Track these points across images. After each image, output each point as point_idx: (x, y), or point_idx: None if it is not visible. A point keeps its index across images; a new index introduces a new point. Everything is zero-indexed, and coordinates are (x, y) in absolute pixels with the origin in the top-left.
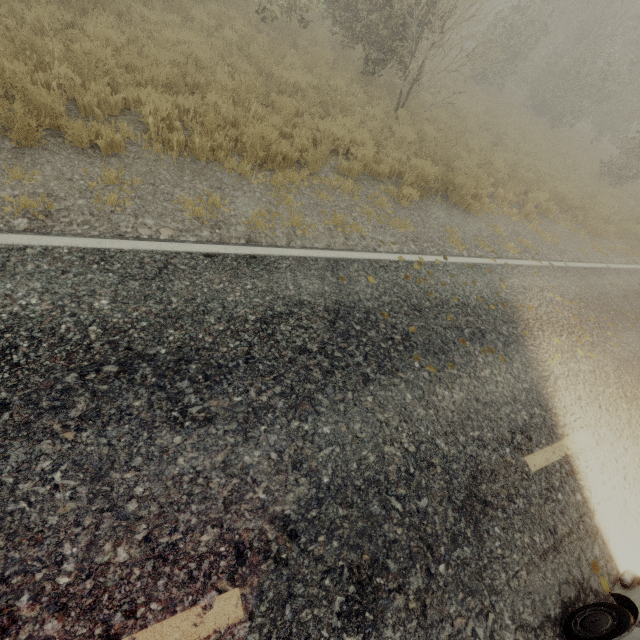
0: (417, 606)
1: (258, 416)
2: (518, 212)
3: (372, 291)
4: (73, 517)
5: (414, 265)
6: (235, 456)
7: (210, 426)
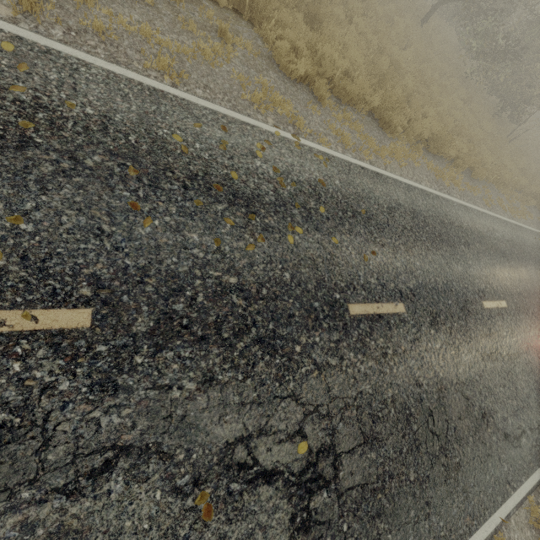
0: None
1: None
2: None
3: None
4: (537, 280)
5: None
6: None
7: None
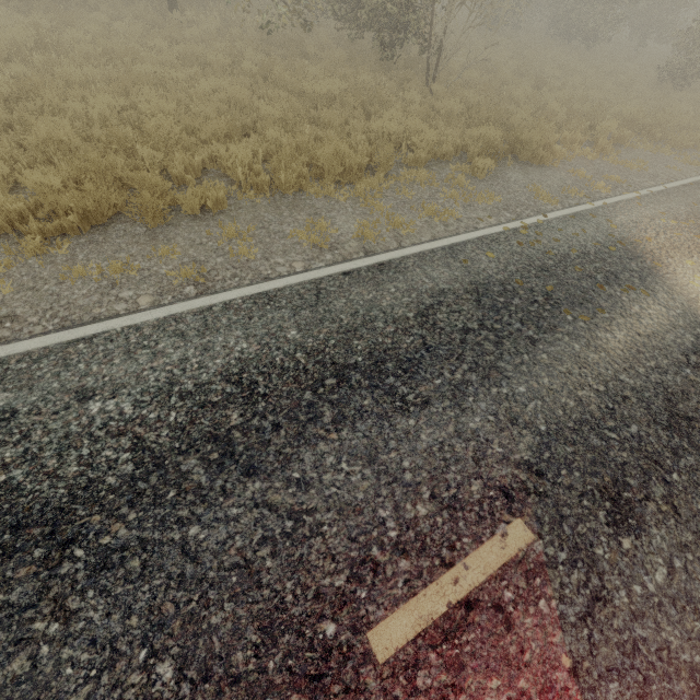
0: (668, 508)
1: (462, 391)
2: (591, 150)
3: (496, 265)
4: (372, 491)
5: (520, 231)
6: (462, 425)
7: (429, 407)
